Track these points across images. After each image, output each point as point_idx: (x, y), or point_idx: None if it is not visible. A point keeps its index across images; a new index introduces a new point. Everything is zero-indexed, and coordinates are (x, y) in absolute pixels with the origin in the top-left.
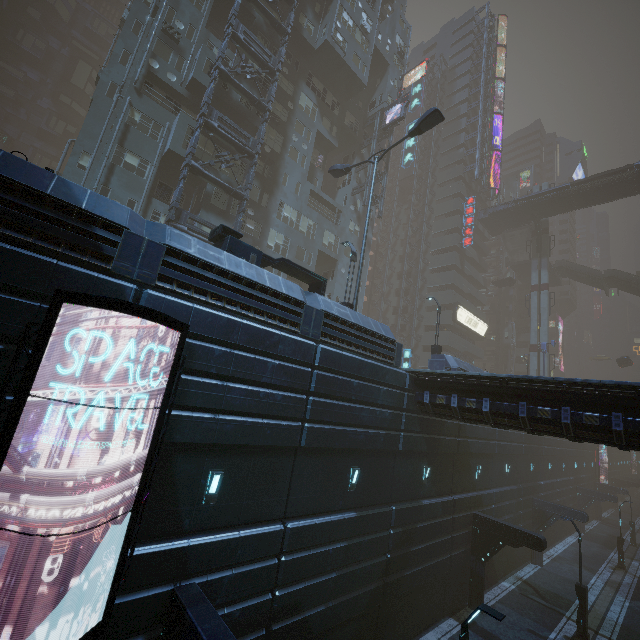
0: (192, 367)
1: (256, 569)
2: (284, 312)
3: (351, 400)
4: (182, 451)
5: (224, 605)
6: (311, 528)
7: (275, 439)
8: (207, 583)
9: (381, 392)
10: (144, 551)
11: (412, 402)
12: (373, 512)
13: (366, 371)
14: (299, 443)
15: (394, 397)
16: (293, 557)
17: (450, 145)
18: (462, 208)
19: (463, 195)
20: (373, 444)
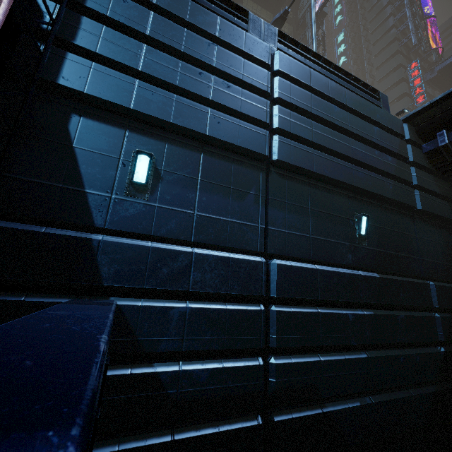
0: (86, 4)
1: (228, 311)
2: (222, 11)
3: (334, 128)
4: (84, 114)
5: (180, 360)
6: (311, 274)
7: (230, 136)
8: (139, 310)
9: (374, 131)
10: (13, 226)
11: (419, 156)
12: (402, 279)
13: (347, 100)
14: (270, 159)
15: (393, 142)
16: (289, 309)
17: (379, 33)
18: (406, 76)
19: (404, 66)
20: (379, 189)
